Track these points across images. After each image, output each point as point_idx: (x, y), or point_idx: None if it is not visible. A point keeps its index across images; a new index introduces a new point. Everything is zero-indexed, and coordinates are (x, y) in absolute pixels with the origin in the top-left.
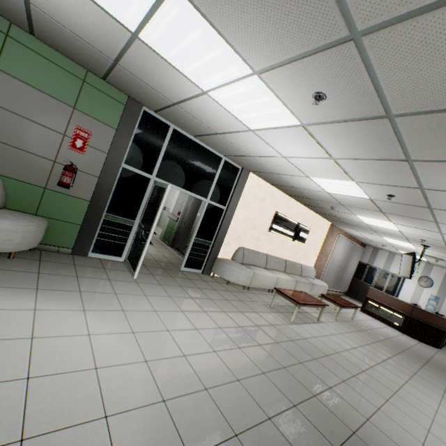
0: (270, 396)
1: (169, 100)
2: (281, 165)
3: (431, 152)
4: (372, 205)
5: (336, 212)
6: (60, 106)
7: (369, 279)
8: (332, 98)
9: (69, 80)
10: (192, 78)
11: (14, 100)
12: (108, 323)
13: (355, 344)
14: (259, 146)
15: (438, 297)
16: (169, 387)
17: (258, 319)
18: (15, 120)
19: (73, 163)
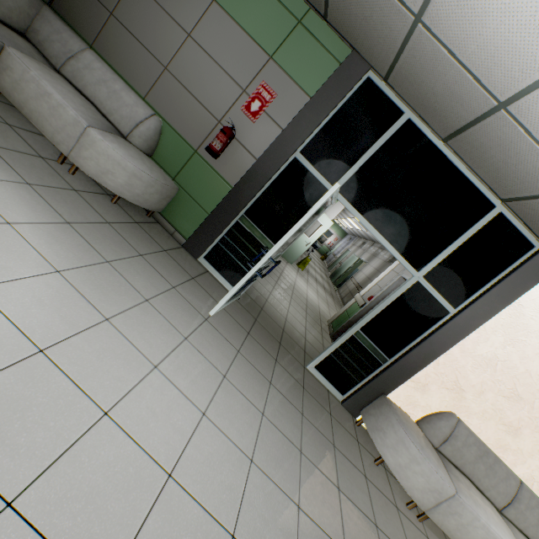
0: None
1: (408, 6)
2: None
3: None
4: None
5: None
6: (255, 53)
7: None
8: None
9: (281, 19)
10: None
11: (214, 38)
12: (45, 306)
13: None
14: None
15: None
16: None
17: None
18: (205, 62)
19: (234, 126)
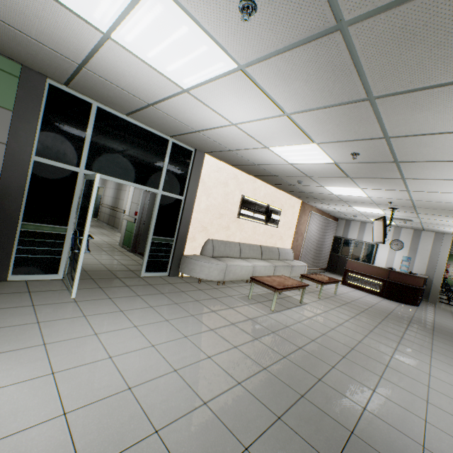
0: (247, 414)
1: (71, 60)
2: (234, 137)
3: (395, 80)
4: (338, 170)
5: (305, 187)
6: None
7: (346, 251)
8: (265, 7)
9: None
10: (79, 10)
11: None
12: (13, 368)
13: (340, 320)
14: (202, 114)
15: (410, 258)
16: (96, 446)
17: (235, 315)
18: None
19: None
